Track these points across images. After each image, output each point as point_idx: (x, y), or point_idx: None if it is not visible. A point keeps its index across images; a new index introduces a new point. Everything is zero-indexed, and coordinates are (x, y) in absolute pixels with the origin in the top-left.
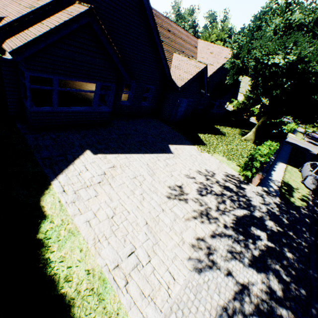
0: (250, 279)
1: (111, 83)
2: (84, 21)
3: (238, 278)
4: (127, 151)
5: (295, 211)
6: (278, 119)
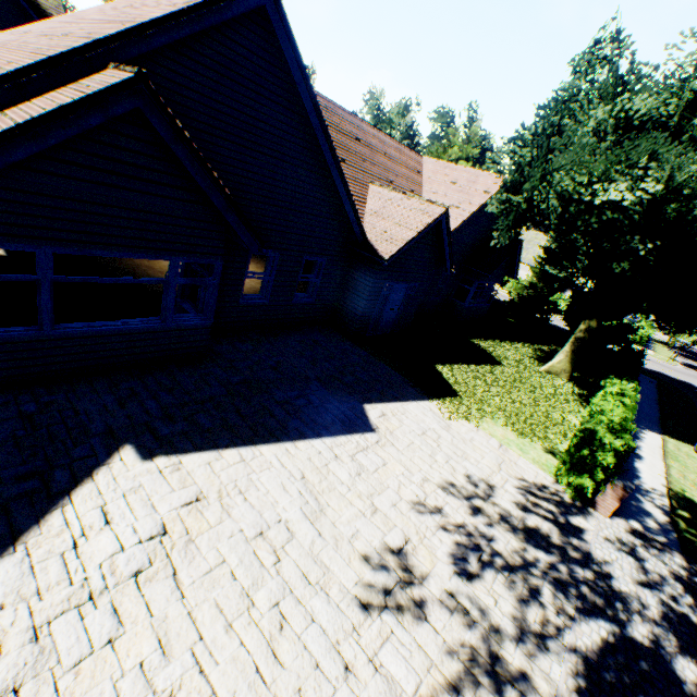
0: None
1: (209, 257)
2: (122, 106)
3: None
4: (247, 436)
5: None
6: (617, 320)
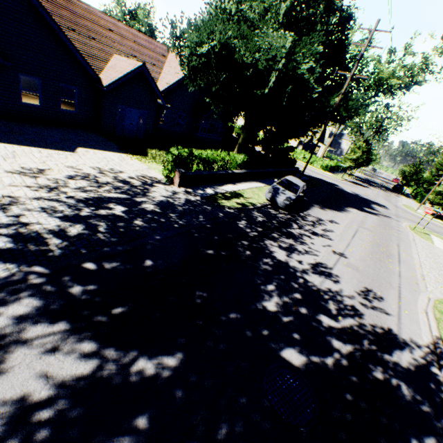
0: (43, 222)
1: None
2: None
3: (24, 220)
4: None
5: (212, 207)
6: (282, 143)
